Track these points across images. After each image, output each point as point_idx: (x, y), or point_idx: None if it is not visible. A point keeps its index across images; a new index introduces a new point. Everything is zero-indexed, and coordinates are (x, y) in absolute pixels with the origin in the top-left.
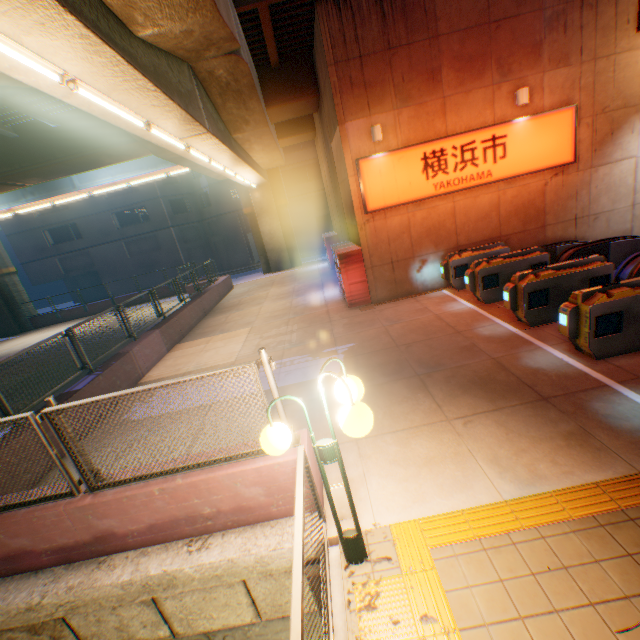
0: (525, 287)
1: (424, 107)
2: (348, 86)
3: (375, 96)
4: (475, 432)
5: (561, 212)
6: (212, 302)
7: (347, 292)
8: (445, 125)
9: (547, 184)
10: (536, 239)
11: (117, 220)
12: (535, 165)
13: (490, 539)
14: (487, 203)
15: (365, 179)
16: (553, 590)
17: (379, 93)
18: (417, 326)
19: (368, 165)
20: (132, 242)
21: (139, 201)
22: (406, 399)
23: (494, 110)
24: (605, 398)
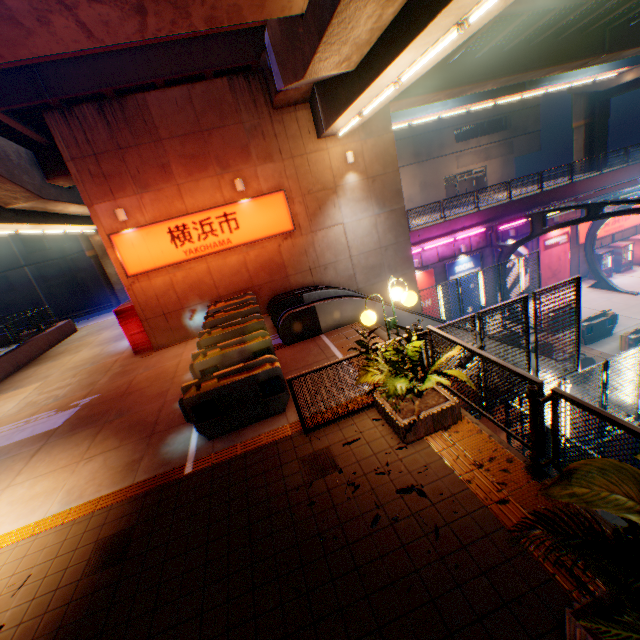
0: (203, 342)
1: (164, 192)
2: (90, 177)
3: (117, 184)
4: (85, 468)
5: (299, 265)
6: (35, 353)
7: (131, 342)
8: (186, 205)
9: (282, 245)
10: (285, 286)
11: None
12: (266, 233)
13: (7, 547)
14: (237, 262)
15: (121, 250)
16: (4, 571)
17: (120, 182)
18: (157, 373)
19: (121, 239)
20: None
21: None
22: (76, 446)
23: (224, 193)
24: (182, 430)
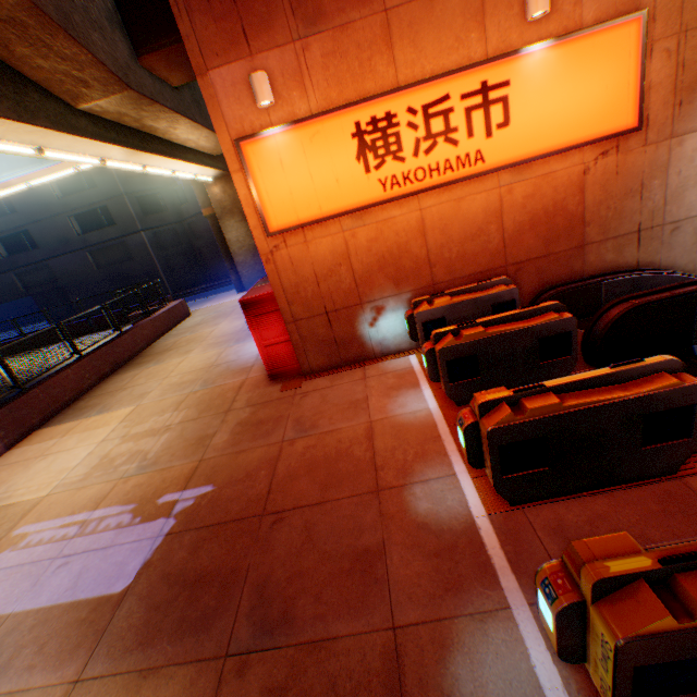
0: (493, 434)
1: (351, 32)
2: None
3: (255, 14)
4: None
5: (614, 220)
6: (137, 345)
7: (264, 357)
8: (394, 66)
9: (589, 171)
10: (569, 267)
11: (77, 224)
12: (565, 136)
13: None
14: (481, 209)
15: (257, 176)
16: None
17: (262, 7)
18: (326, 453)
19: (258, 150)
20: (98, 251)
21: (99, 200)
22: None
23: (486, 31)
24: None
